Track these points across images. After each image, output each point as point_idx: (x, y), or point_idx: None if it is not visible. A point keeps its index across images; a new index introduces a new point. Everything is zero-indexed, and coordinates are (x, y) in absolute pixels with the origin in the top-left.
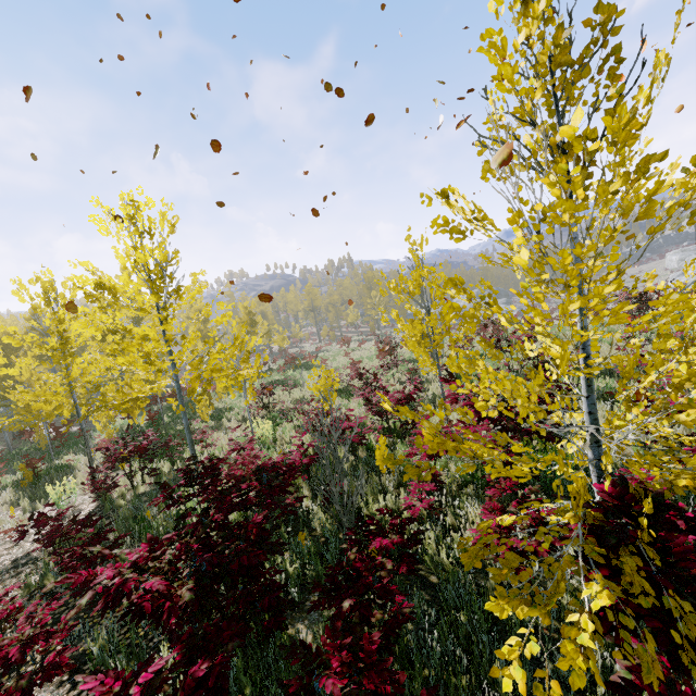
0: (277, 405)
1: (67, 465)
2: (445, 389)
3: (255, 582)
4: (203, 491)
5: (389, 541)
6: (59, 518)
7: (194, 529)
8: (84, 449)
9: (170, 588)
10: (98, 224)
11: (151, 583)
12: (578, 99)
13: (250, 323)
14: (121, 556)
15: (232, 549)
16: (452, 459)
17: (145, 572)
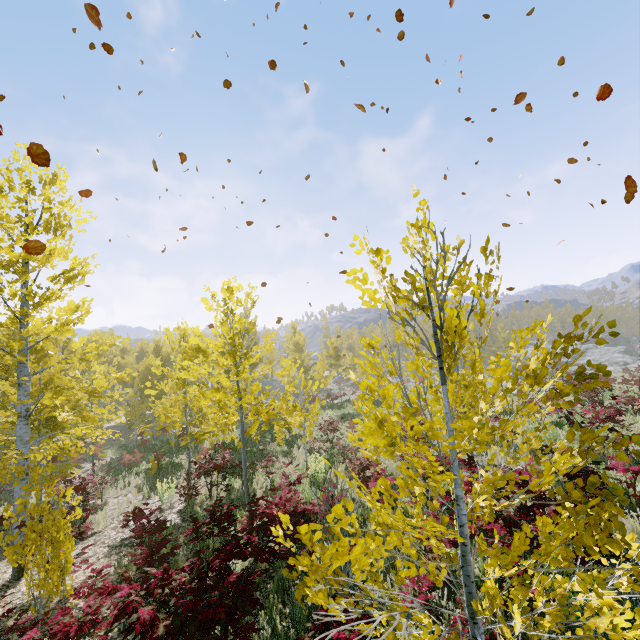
0: (341, 440)
1: (180, 464)
2: (504, 458)
3: (224, 633)
4: (220, 532)
5: (345, 635)
6: (148, 516)
7: (198, 567)
8: (194, 451)
9: (155, 619)
10: (206, 304)
11: (143, 610)
12: (468, 286)
13: (335, 357)
14: (177, 561)
15: (210, 598)
16: (473, 552)
17: (149, 597)
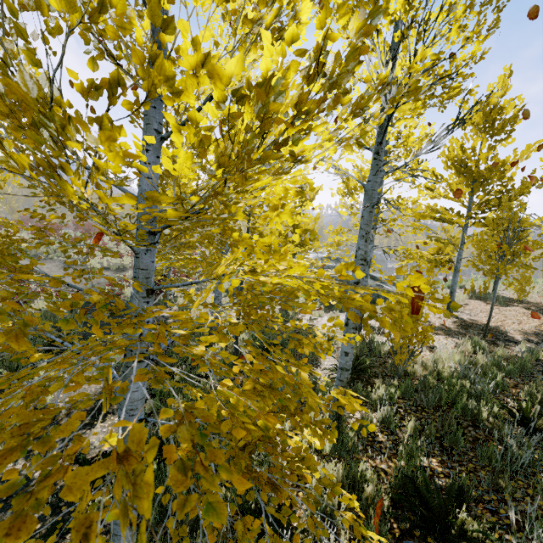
0: None
1: None
2: None
3: None
4: None
5: None
6: None
7: None
8: None
9: None
10: None
11: None
12: None
13: None
14: None
15: None
16: None
17: None
